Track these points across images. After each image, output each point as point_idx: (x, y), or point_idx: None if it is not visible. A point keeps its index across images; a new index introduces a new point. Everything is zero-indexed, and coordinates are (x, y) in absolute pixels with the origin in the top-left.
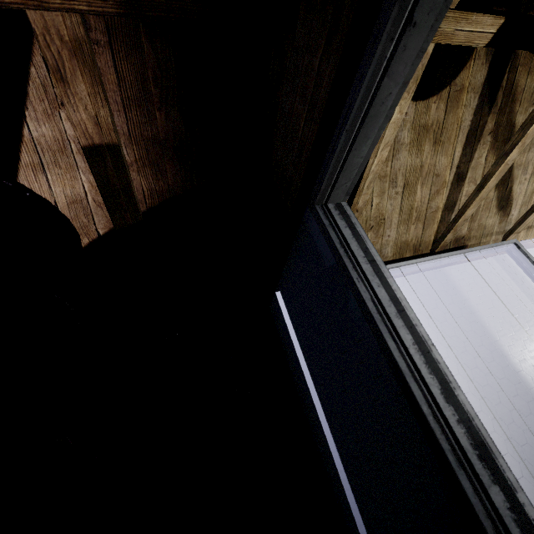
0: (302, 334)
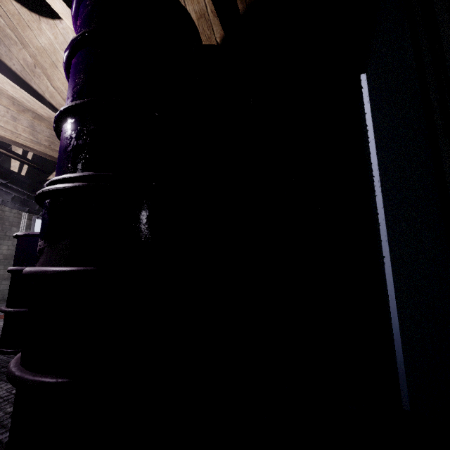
0: (374, 107)
